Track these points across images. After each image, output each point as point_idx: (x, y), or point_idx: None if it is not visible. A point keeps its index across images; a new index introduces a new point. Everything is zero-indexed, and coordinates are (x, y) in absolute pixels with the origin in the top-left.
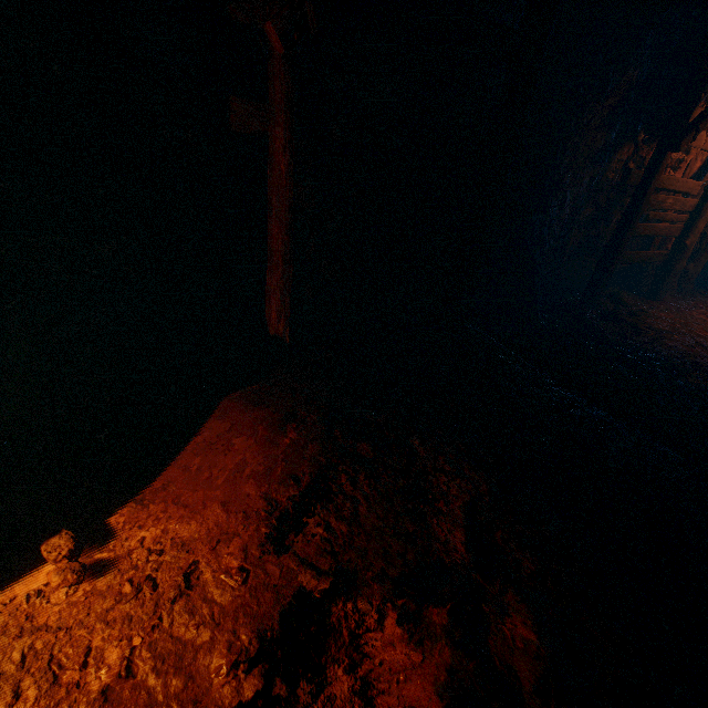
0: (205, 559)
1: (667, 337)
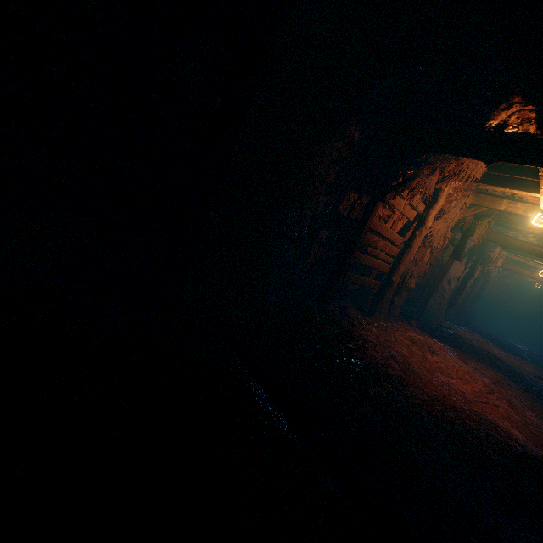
0: None
1: (371, 348)
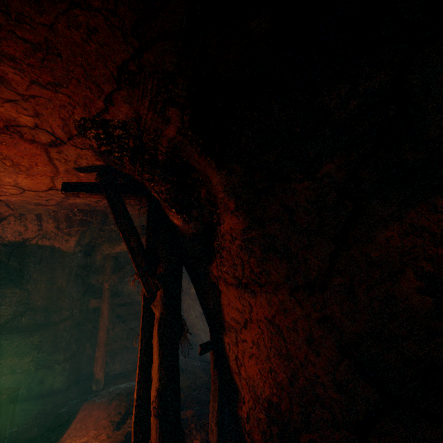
0: (94, 441)
1: None
